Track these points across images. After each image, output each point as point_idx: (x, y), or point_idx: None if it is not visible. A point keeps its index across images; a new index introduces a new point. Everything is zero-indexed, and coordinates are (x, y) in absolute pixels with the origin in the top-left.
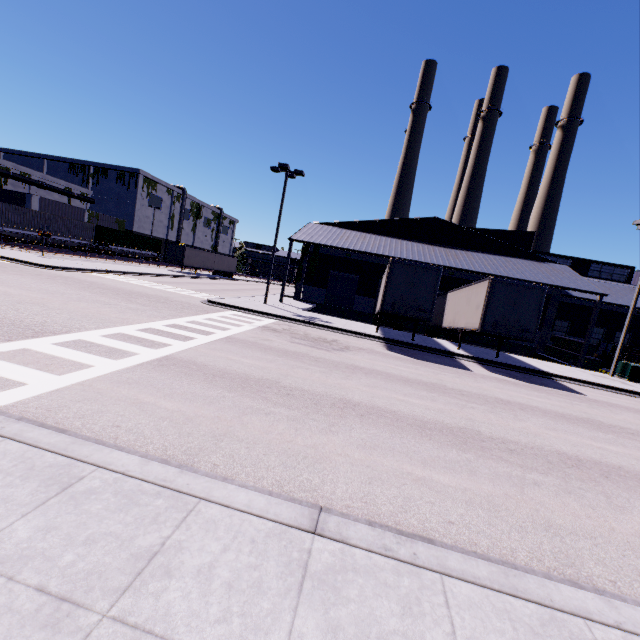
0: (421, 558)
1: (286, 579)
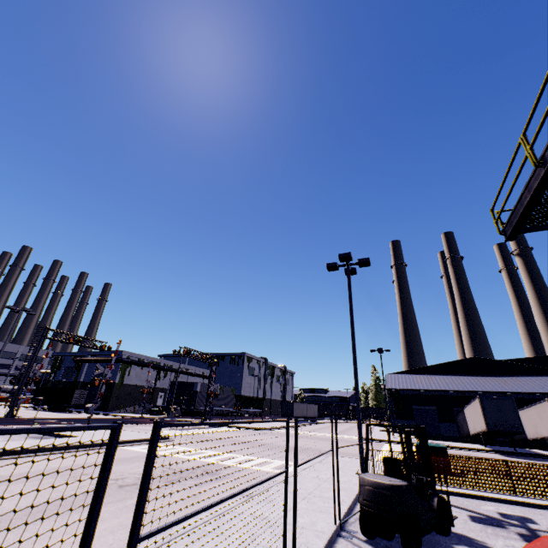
0: None
1: None
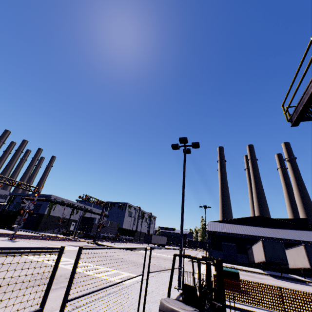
0: None
1: None
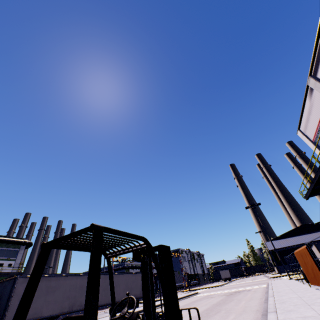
0: None
1: None
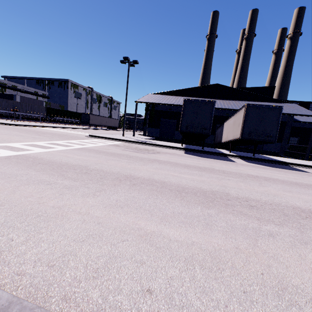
0: None
1: None
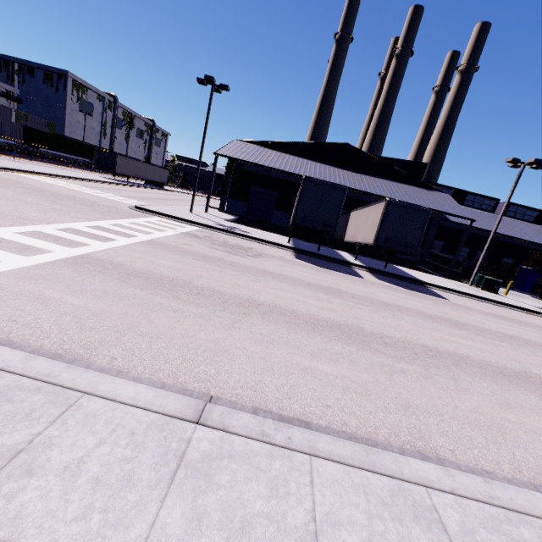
0: (295, 442)
1: (159, 470)
